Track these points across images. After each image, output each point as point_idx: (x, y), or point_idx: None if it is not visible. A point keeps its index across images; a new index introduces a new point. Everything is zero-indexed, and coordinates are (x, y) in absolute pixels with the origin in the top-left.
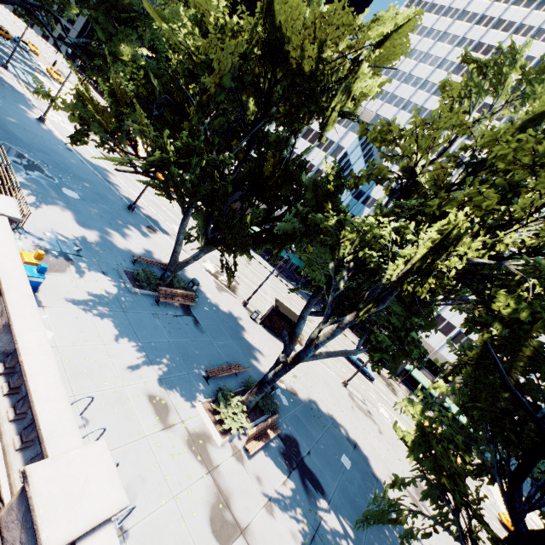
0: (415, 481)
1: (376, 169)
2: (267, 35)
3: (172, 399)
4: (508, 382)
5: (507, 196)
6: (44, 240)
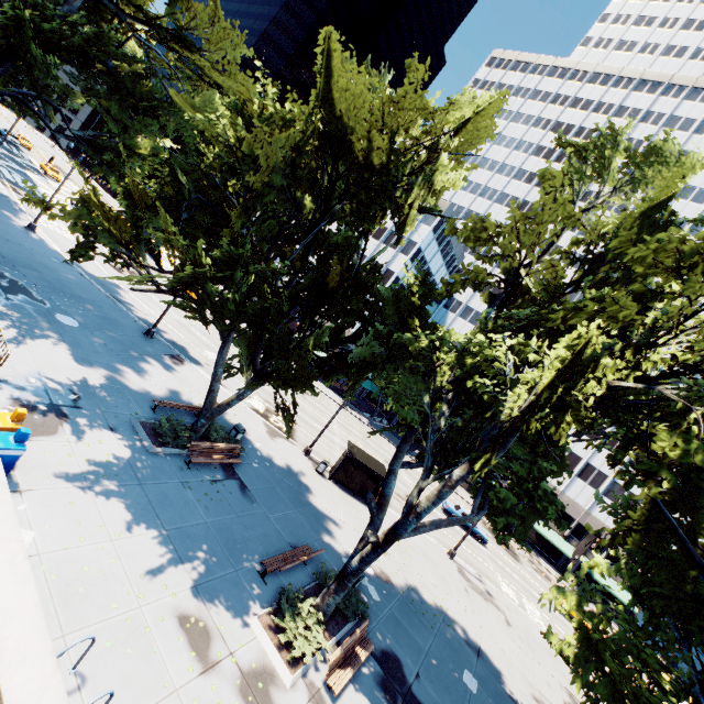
0: None
1: (473, 273)
2: (326, 123)
3: (214, 618)
4: (697, 556)
5: (650, 303)
6: (27, 389)
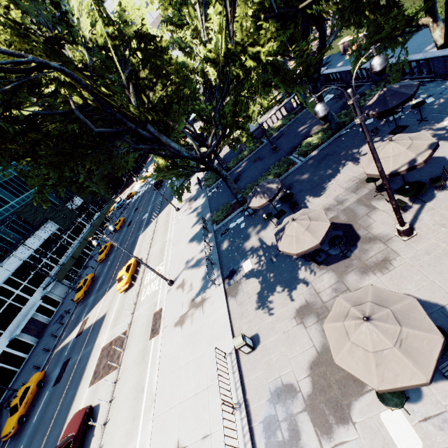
0: None
1: None
2: None
3: None
4: None
5: None
6: None
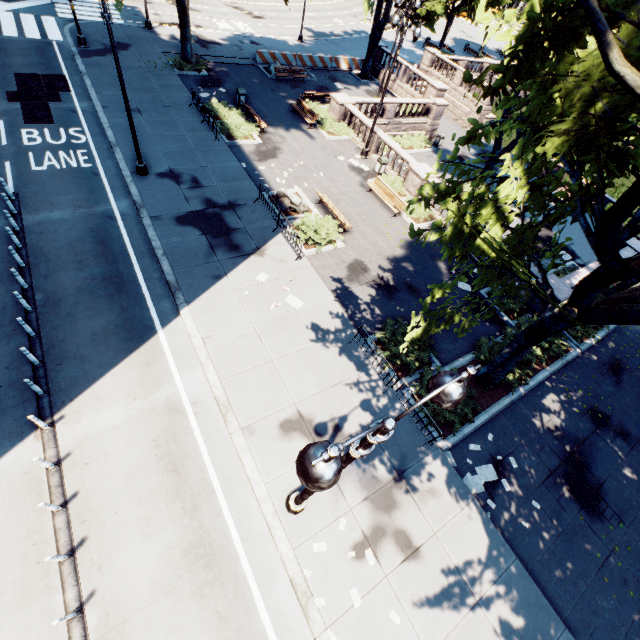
0: None
1: None
2: None
3: None
4: None
5: None
6: None
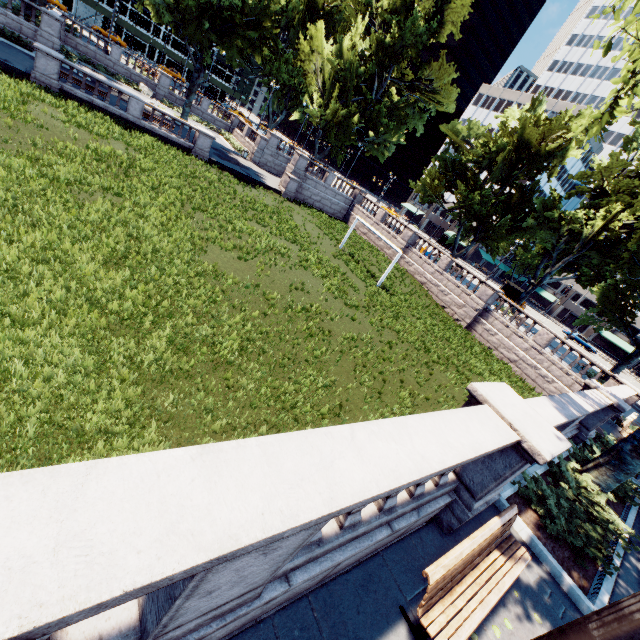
0: (600, 310)
1: (579, 189)
2: (520, 144)
3: None
4: (637, 263)
5: (633, 196)
6: None
